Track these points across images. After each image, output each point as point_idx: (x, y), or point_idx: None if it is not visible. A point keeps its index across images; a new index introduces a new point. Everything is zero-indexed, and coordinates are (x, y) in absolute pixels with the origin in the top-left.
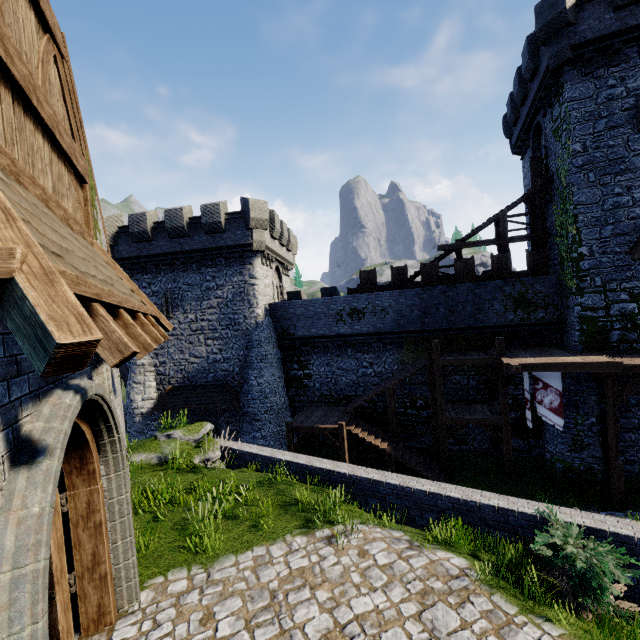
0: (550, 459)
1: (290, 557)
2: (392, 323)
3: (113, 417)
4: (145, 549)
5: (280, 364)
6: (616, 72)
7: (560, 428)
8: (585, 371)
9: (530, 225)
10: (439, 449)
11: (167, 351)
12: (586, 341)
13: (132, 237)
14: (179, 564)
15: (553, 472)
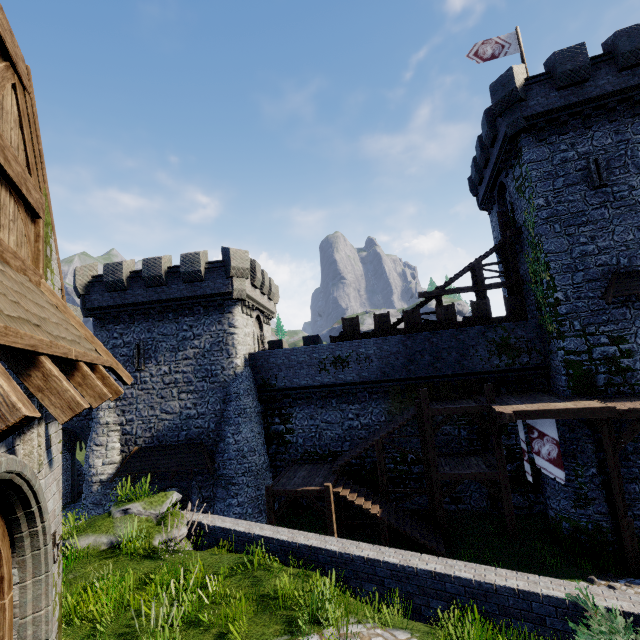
0: (554, 517)
1: None
2: (377, 371)
3: (37, 500)
4: None
5: (260, 418)
6: (566, 139)
7: (562, 481)
8: (579, 417)
9: (504, 273)
10: (435, 510)
11: (136, 407)
12: (574, 386)
13: (106, 286)
14: None
15: (560, 532)
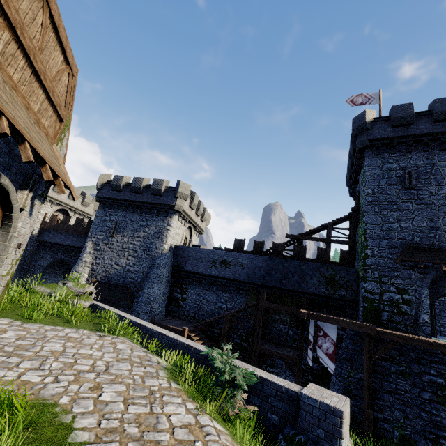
0: None
1: (72, 333)
2: (245, 275)
3: (16, 211)
4: (2, 310)
5: (168, 285)
6: (393, 156)
7: (331, 371)
8: (350, 328)
9: (348, 236)
10: None
11: (103, 257)
12: (366, 315)
13: (111, 187)
14: (12, 318)
15: None
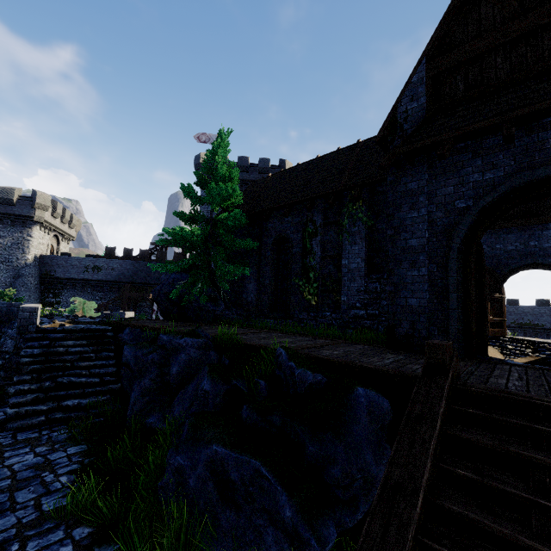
0: None
1: None
2: (117, 276)
3: None
4: None
5: (38, 291)
6: None
7: None
8: None
9: None
10: None
11: None
12: None
13: None
14: None
15: None
